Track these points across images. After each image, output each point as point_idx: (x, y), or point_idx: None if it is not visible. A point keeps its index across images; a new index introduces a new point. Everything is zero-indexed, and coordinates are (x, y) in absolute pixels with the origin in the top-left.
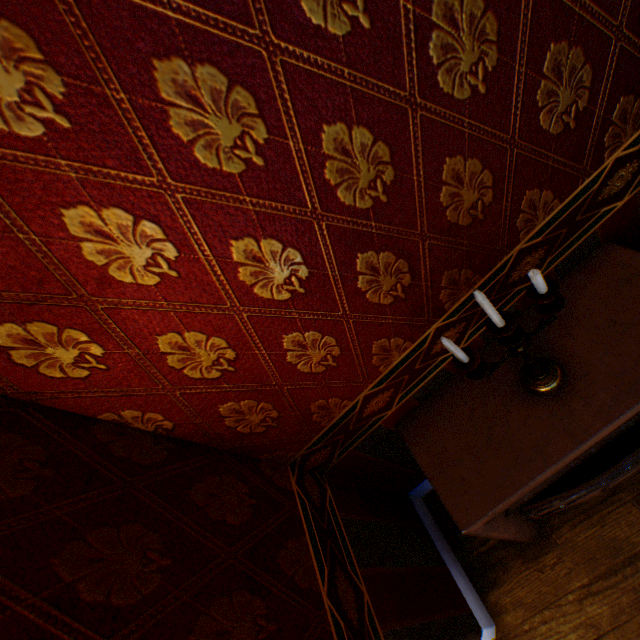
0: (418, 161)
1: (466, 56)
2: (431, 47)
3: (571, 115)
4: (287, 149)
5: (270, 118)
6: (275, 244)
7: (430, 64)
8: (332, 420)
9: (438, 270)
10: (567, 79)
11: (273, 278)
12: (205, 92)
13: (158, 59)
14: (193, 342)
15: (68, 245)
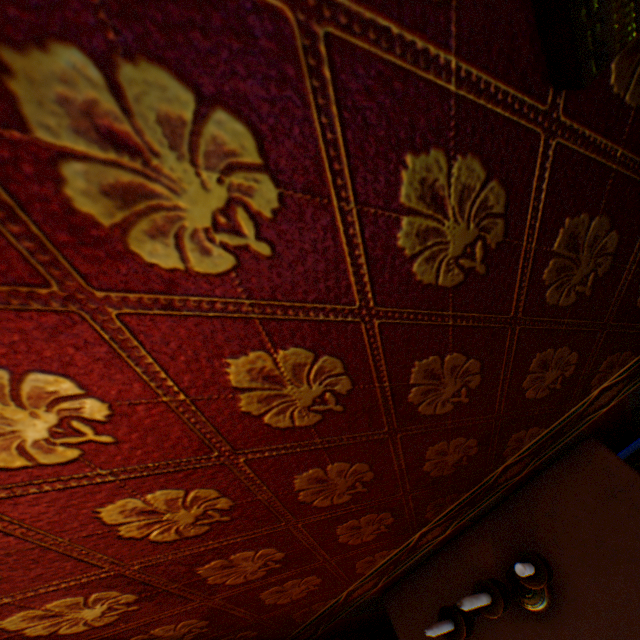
0: (399, 458)
1: (448, 389)
2: (410, 397)
3: (557, 381)
4: (256, 501)
5: (235, 492)
6: (247, 552)
7: (410, 406)
8: (315, 613)
9: (422, 503)
10: (553, 365)
11: (246, 569)
12: (159, 504)
13: (102, 506)
14: (160, 632)
15: (8, 636)
